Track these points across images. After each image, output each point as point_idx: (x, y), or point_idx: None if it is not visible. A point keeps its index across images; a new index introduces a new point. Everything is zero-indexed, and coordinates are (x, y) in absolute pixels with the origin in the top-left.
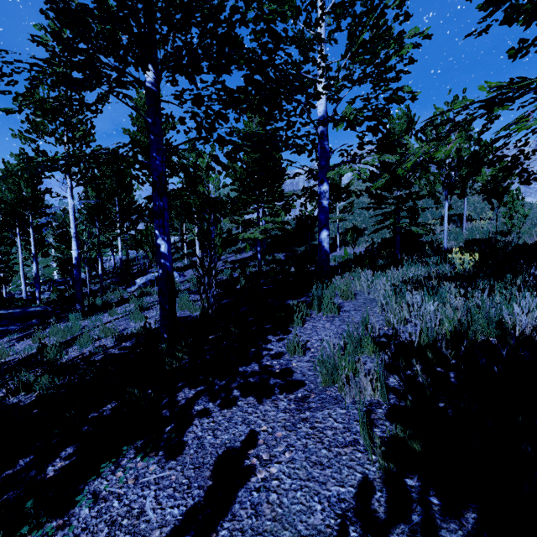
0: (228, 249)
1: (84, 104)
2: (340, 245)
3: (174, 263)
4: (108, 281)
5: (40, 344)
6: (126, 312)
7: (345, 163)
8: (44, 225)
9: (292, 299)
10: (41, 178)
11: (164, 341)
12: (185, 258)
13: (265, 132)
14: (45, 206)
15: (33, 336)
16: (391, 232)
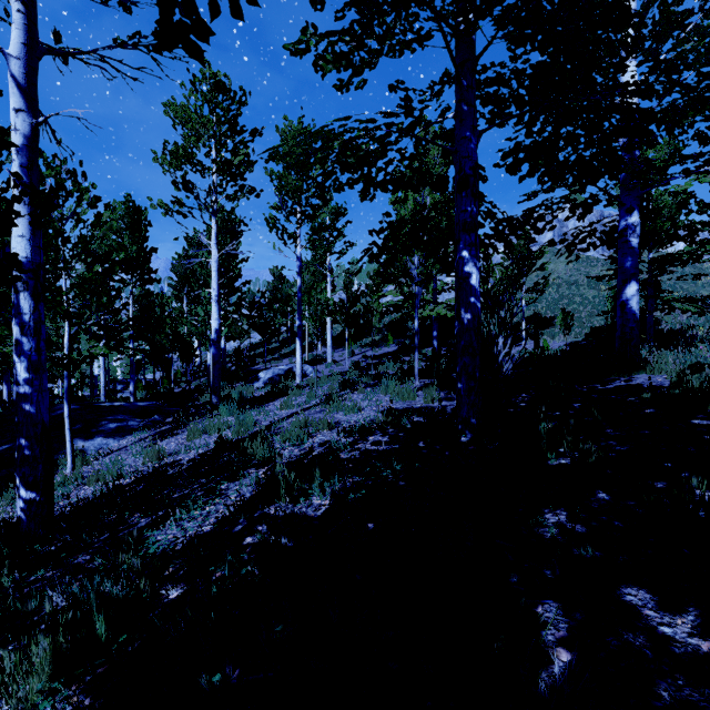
0: (360, 342)
1: (237, 125)
2: (521, 338)
3: (289, 359)
4: (202, 380)
5: (201, 442)
6: (305, 404)
7: (694, 173)
8: (144, 296)
9: (597, 383)
10: (186, 216)
11: (468, 429)
12: (306, 352)
13: (706, 75)
14: (151, 270)
15: (176, 434)
16: (599, 320)
